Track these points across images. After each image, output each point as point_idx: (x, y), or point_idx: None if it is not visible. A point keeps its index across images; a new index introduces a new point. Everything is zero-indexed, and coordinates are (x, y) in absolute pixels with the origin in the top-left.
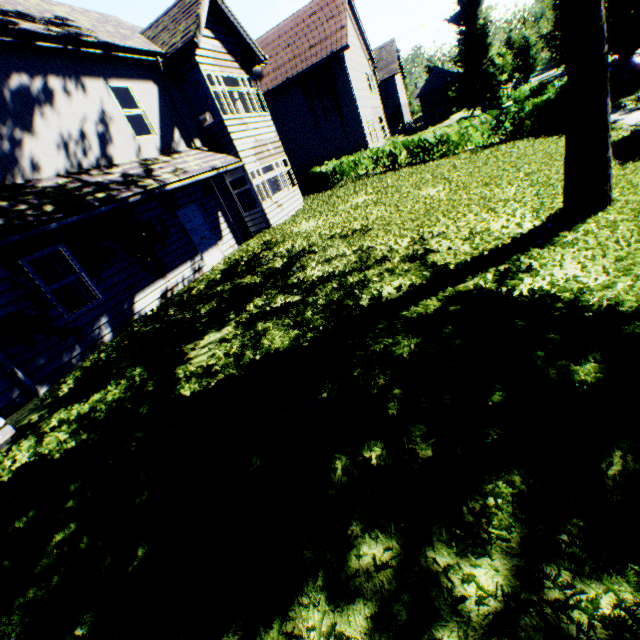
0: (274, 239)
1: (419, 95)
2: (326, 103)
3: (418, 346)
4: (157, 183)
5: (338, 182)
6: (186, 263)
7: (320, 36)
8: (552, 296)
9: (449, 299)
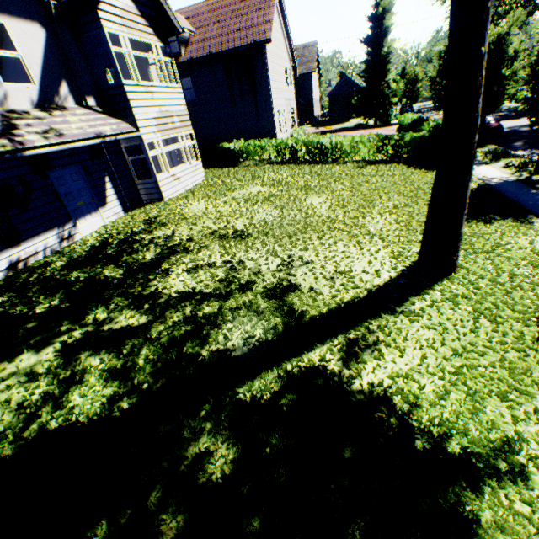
0: (159, 217)
1: (329, 95)
2: (244, 85)
3: (235, 461)
4: (14, 145)
5: (243, 161)
6: (52, 230)
7: (248, 22)
8: (389, 401)
9: (290, 377)
